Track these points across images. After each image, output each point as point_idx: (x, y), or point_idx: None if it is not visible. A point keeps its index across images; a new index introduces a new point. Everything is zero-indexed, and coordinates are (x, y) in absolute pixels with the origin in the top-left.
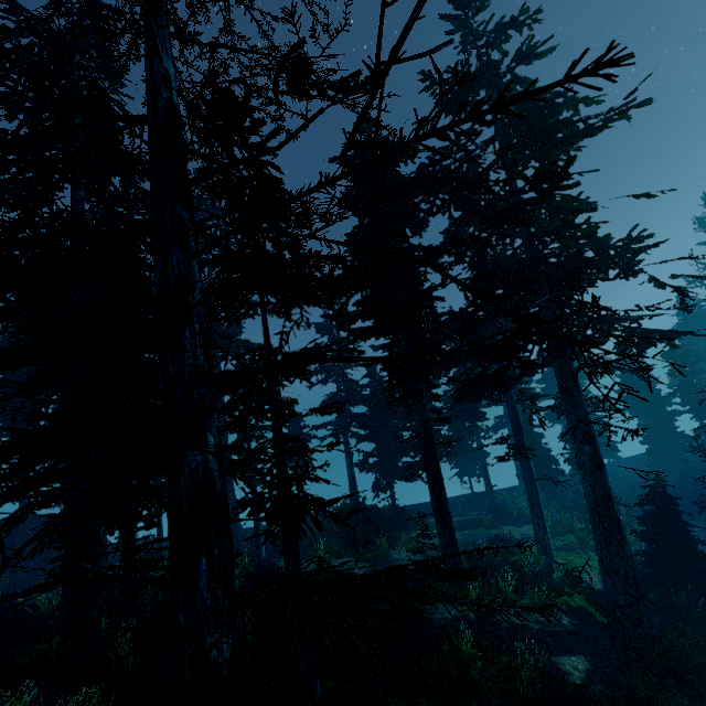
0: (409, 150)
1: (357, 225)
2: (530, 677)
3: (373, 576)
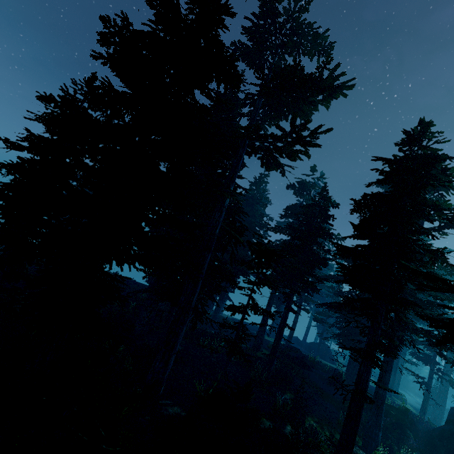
0: None
1: None
2: None
3: None
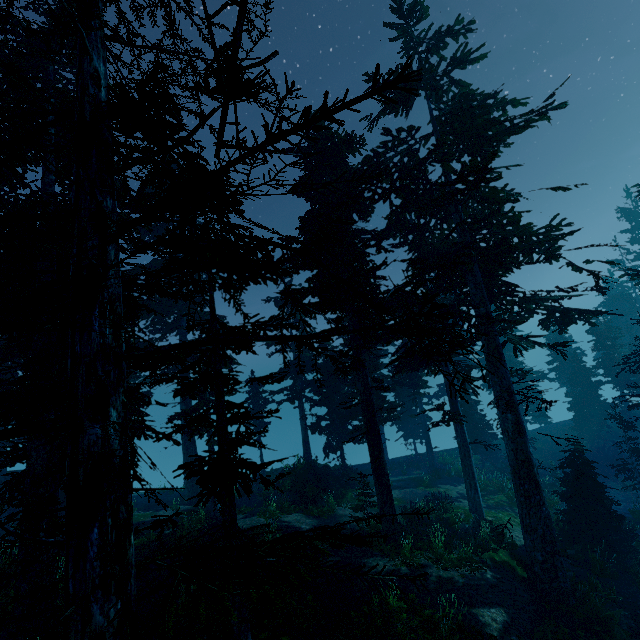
0: (266, 151)
1: (309, 210)
2: (449, 629)
3: (271, 542)
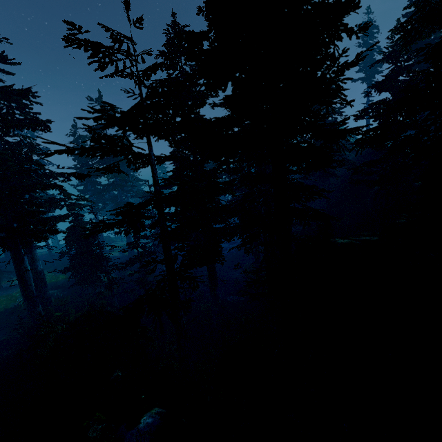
0: None
1: (75, 159)
2: None
3: None
